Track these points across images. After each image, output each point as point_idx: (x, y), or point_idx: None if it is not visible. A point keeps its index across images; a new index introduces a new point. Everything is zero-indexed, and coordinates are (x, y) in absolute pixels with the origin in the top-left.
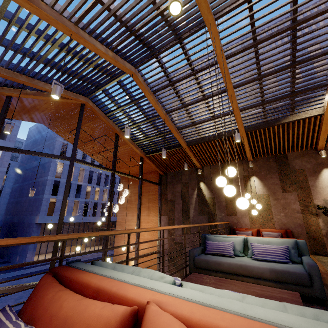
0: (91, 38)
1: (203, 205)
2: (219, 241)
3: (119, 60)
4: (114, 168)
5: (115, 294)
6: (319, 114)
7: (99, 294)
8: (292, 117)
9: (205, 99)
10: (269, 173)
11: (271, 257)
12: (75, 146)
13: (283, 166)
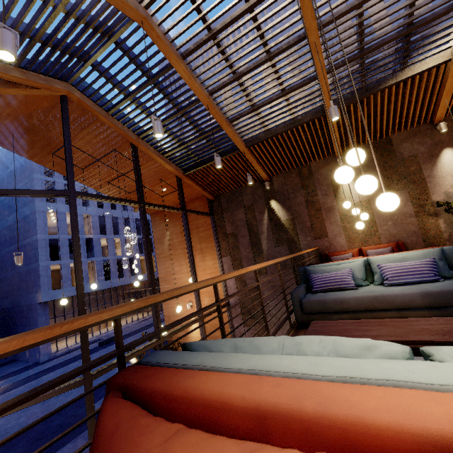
0: None
1: (280, 232)
2: (328, 272)
3: None
4: (141, 199)
5: (323, 419)
6: (445, 61)
7: (267, 423)
8: (405, 72)
9: (271, 57)
10: (367, 169)
11: (414, 277)
12: (70, 172)
13: (386, 156)
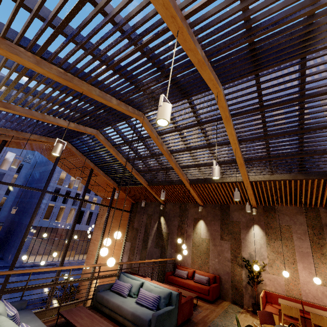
0: (56, 118)
1: (159, 239)
2: (124, 281)
3: (81, 128)
4: (82, 198)
5: None
6: (241, 181)
7: None
8: (223, 179)
9: (152, 156)
10: (213, 220)
11: (145, 302)
12: (48, 181)
13: (225, 215)
